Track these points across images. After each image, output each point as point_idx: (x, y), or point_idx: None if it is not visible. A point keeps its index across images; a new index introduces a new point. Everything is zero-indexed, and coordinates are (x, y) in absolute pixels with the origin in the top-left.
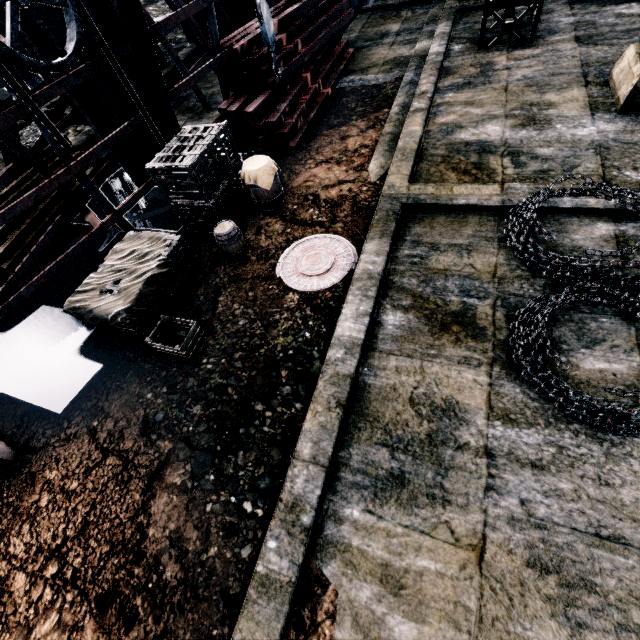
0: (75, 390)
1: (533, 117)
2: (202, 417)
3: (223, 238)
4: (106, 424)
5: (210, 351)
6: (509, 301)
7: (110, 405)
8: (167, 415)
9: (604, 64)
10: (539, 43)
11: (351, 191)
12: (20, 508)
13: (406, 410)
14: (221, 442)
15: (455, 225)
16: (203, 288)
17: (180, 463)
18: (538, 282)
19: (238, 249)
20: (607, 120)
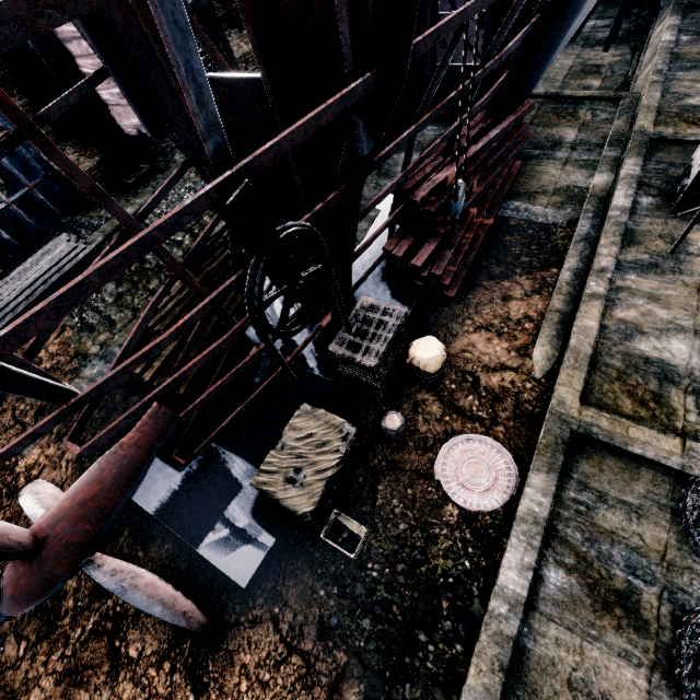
0: (254, 564)
1: None
2: (371, 633)
3: (391, 432)
4: (286, 614)
5: (374, 554)
6: (676, 596)
7: (287, 592)
8: (340, 622)
9: None
10: None
11: (514, 385)
12: (225, 687)
13: (564, 692)
14: (389, 667)
15: (626, 475)
16: (362, 467)
17: (355, 680)
18: None
19: (400, 438)
20: None
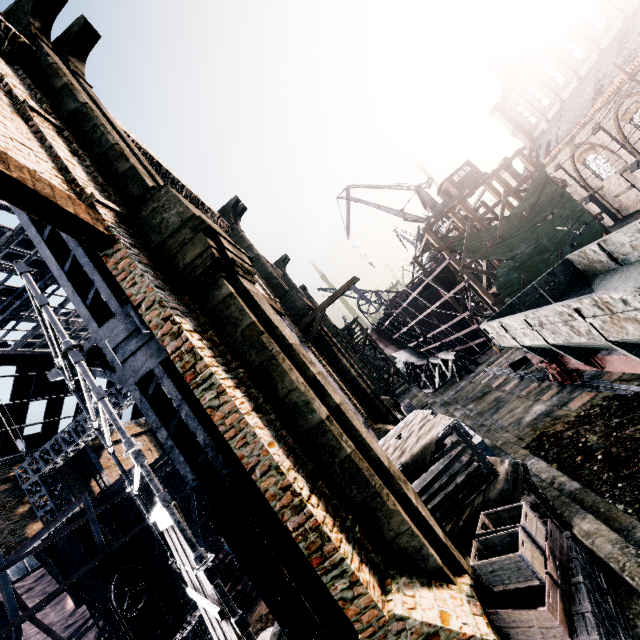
0: None
1: None
2: None
3: None
4: None
5: None
6: None
7: None
8: None
9: None
10: None
11: None
12: None
13: None
14: None
15: None
16: None
17: None
18: None
19: None
20: None
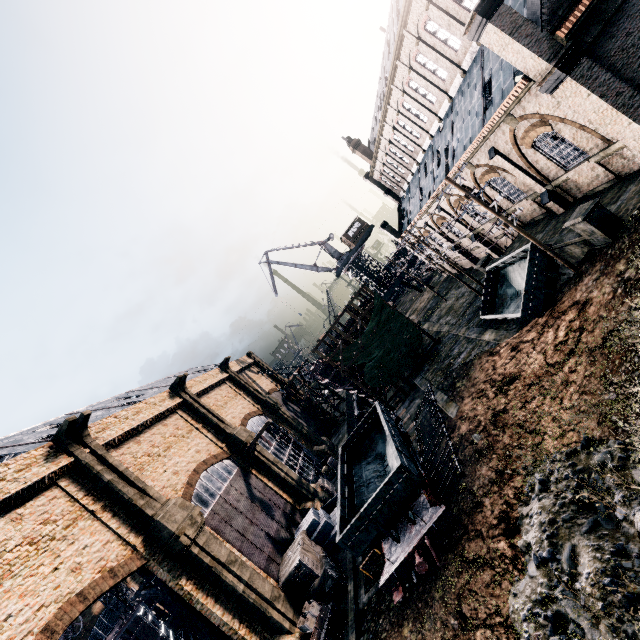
0: None
1: None
2: None
3: None
4: None
5: None
6: None
7: None
8: None
9: None
10: None
11: None
12: None
13: None
14: None
15: None
16: None
17: None
18: None
19: None
20: None
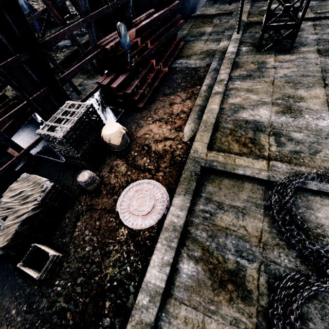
0: None
1: (290, 107)
2: None
3: (82, 184)
4: None
5: (62, 273)
6: (270, 268)
7: None
8: None
9: None
10: (294, 51)
11: (171, 147)
12: None
13: None
14: None
15: (235, 189)
16: (69, 212)
17: None
18: (291, 253)
19: (93, 188)
20: None
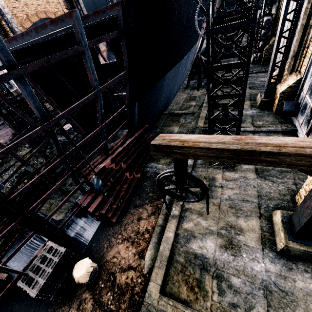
0: None
1: (231, 240)
2: None
3: None
4: None
5: None
6: None
7: None
8: None
9: (269, 199)
10: (238, 168)
11: (132, 281)
12: None
13: None
14: None
15: None
16: None
17: None
18: None
19: None
20: (270, 259)
